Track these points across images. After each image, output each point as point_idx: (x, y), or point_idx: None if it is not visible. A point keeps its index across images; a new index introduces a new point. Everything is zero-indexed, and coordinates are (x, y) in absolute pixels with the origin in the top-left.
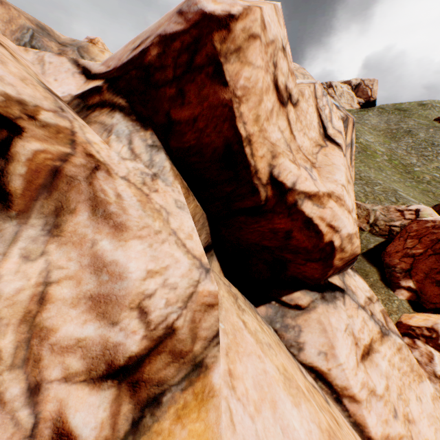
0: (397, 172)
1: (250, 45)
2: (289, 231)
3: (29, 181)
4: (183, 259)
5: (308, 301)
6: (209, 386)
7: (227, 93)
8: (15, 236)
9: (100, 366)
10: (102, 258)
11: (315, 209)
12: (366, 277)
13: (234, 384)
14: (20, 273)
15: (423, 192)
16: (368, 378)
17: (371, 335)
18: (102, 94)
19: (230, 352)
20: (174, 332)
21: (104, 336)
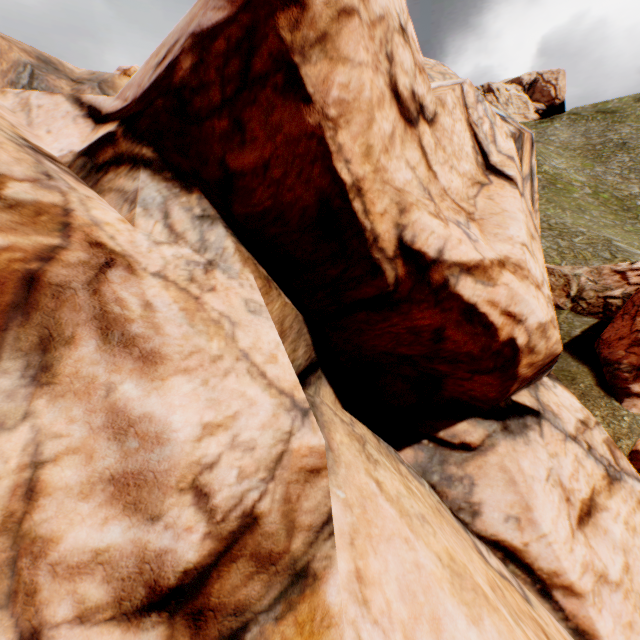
0: (608, 211)
1: (342, 28)
2: (440, 329)
3: None
4: (261, 399)
5: (481, 436)
6: (321, 609)
7: (313, 115)
8: None
9: (137, 592)
10: (126, 412)
11: (479, 289)
12: (572, 382)
13: (367, 595)
14: None
15: None
16: (593, 555)
17: (591, 482)
18: (116, 144)
19: (357, 538)
20: (257, 521)
21: (140, 541)
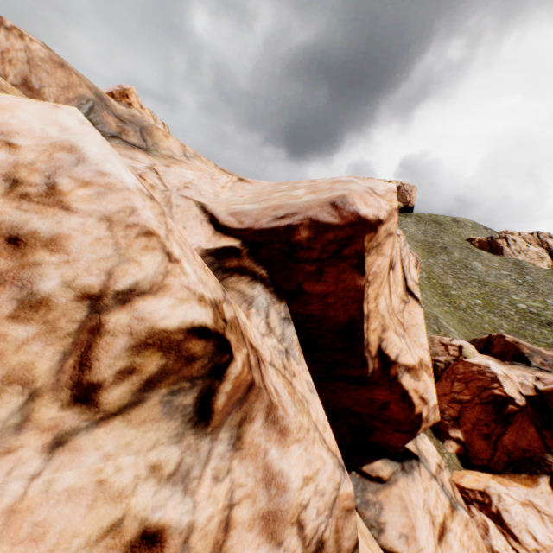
0: (435, 293)
1: (386, 241)
2: (387, 402)
3: (230, 396)
4: (328, 459)
5: (389, 472)
6: None
7: (363, 280)
8: (208, 454)
9: None
10: (271, 468)
11: (411, 381)
12: None
13: None
14: (211, 497)
15: (461, 321)
16: None
17: (444, 510)
18: (240, 258)
19: None
20: (323, 545)
21: None
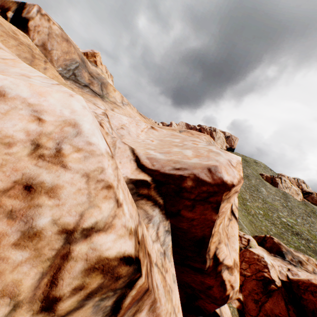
0: (238, 202)
1: (233, 195)
2: (212, 286)
3: (133, 297)
4: None
5: None
6: None
7: (216, 216)
8: None
9: None
10: None
11: (228, 275)
12: None
13: None
14: None
15: (250, 222)
16: None
17: None
18: (149, 189)
19: None
20: None
21: None
